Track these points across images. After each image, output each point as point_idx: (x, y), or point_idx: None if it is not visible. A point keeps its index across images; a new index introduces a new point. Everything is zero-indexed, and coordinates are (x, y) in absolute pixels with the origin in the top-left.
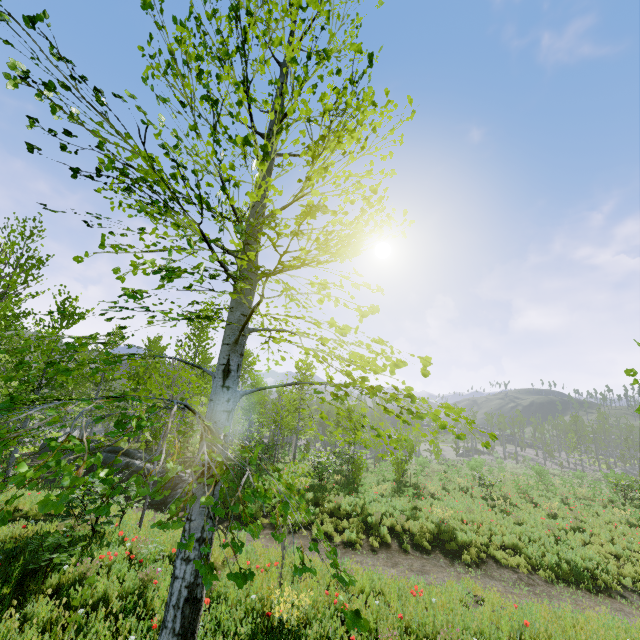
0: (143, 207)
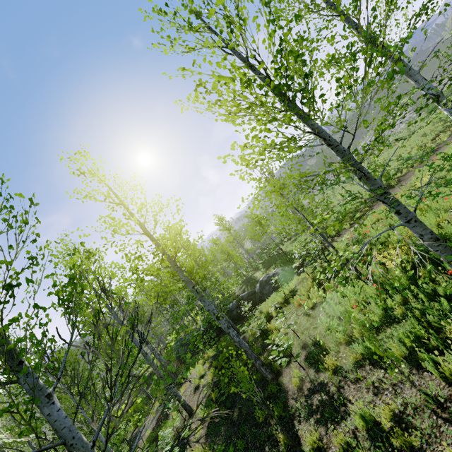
0: None
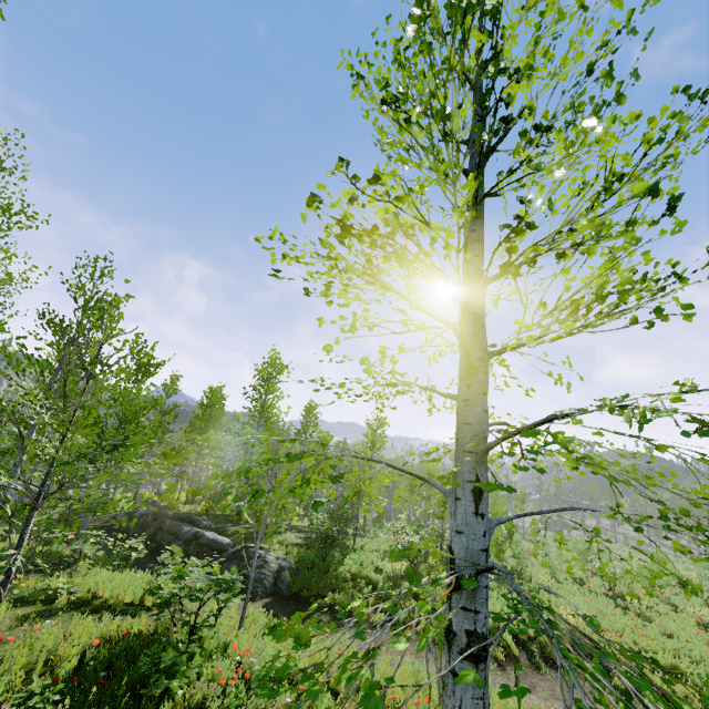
0: (347, 266)
